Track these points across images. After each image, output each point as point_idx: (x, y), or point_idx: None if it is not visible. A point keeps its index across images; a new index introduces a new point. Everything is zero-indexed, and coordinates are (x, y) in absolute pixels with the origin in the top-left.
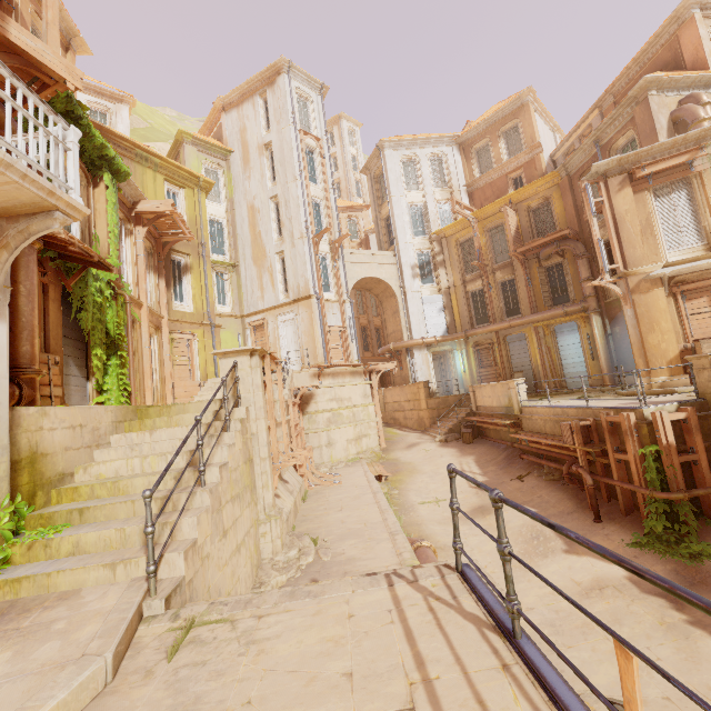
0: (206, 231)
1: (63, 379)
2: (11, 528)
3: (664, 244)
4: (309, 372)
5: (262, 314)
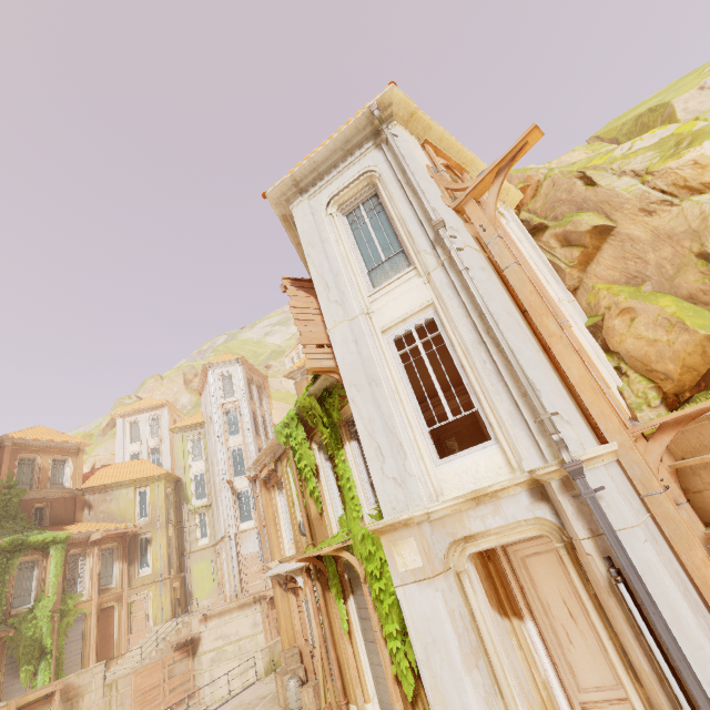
0: (163, 508)
1: (5, 690)
2: None
3: (285, 537)
4: (198, 618)
5: (219, 545)
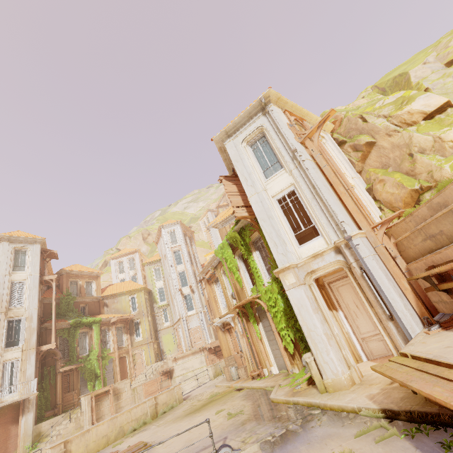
0: (145, 305)
1: (82, 393)
2: (32, 448)
3: (221, 306)
4: (171, 359)
5: (176, 325)
